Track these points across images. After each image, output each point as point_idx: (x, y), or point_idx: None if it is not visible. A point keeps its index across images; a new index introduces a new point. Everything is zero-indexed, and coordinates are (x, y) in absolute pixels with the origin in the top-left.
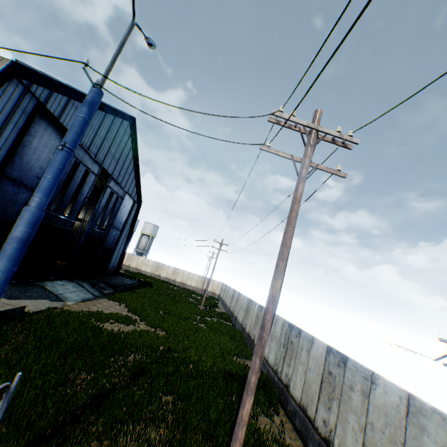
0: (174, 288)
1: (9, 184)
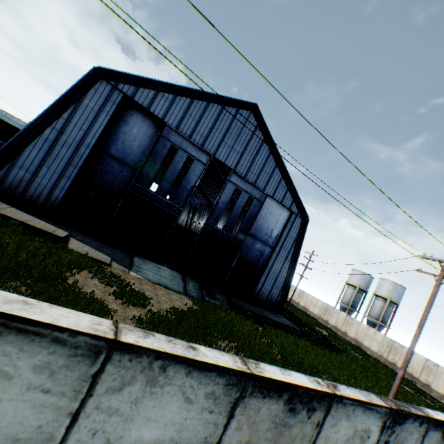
0: None
1: (114, 162)
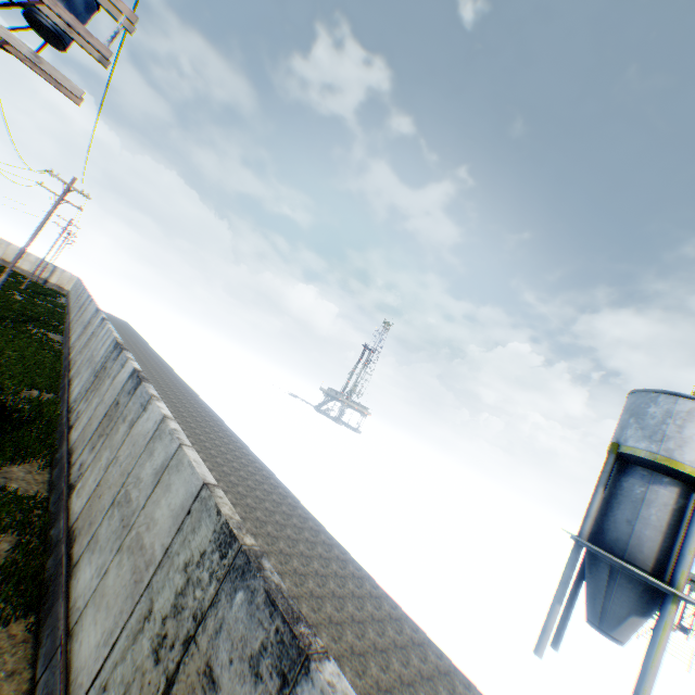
0: None
1: None
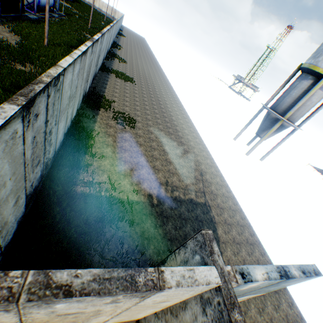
0: (94, 10)
1: None
